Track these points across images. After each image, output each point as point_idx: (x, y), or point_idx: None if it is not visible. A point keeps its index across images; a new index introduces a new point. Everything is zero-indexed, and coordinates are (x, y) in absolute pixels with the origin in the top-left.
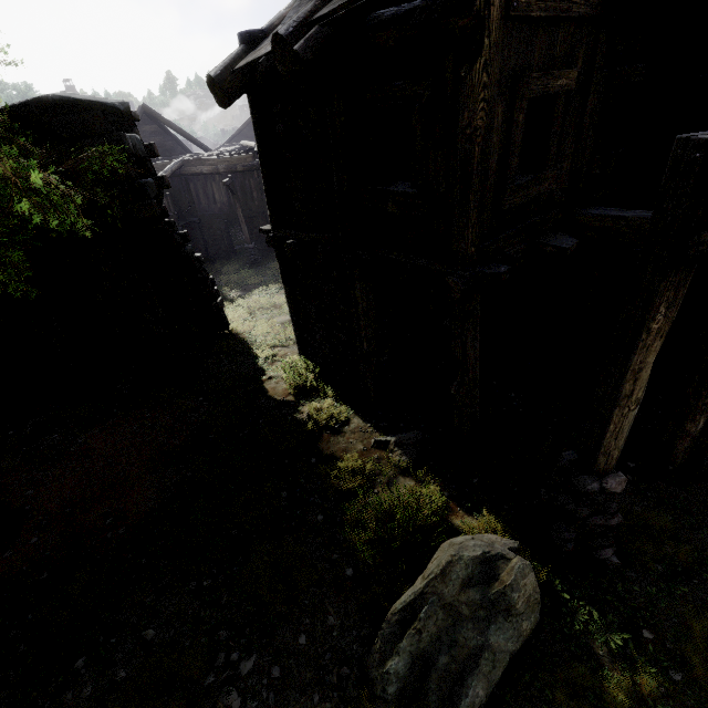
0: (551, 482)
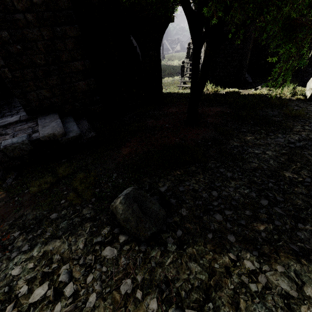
0: (308, 74)
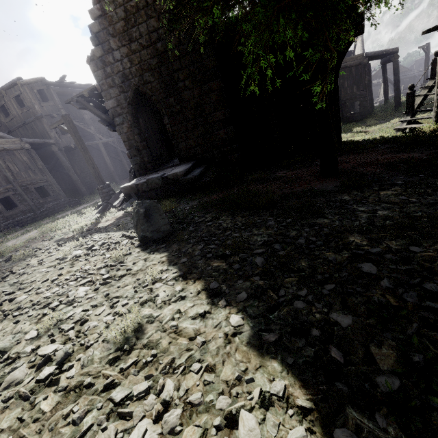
0: None
